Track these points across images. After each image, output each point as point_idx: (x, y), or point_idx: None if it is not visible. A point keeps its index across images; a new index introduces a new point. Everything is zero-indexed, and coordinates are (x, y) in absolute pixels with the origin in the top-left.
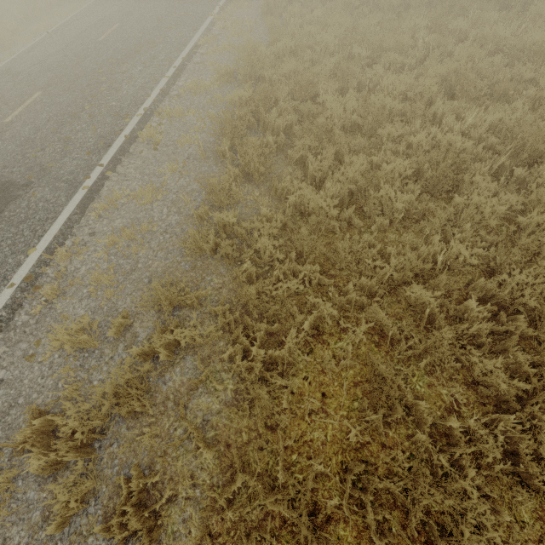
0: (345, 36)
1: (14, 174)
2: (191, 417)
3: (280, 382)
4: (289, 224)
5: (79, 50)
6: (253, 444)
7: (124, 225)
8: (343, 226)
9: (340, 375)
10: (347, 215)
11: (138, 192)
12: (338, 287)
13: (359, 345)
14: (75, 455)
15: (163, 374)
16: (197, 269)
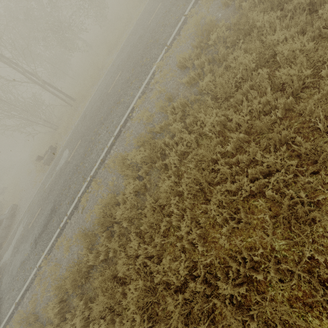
0: (208, 132)
1: (56, 202)
2: None
3: None
4: None
5: (100, 102)
6: None
7: (59, 259)
8: None
9: None
10: None
11: (65, 244)
12: None
13: None
14: None
15: None
16: None
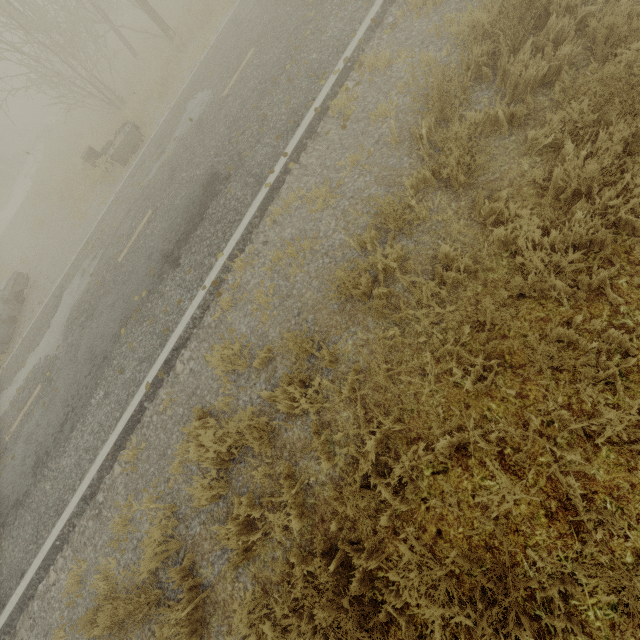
0: None
1: (220, 165)
2: (298, 475)
3: (386, 494)
4: (479, 275)
5: None
6: (345, 533)
7: (292, 237)
8: (580, 297)
9: (471, 522)
10: (593, 279)
11: (311, 194)
12: (524, 398)
13: (519, 500)
14: (213, 461)
15: (287, 421)
16: (344, 313)
